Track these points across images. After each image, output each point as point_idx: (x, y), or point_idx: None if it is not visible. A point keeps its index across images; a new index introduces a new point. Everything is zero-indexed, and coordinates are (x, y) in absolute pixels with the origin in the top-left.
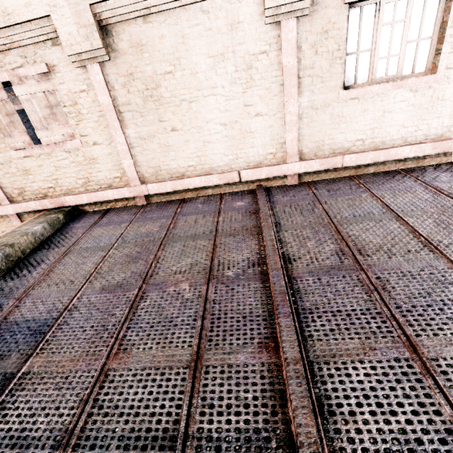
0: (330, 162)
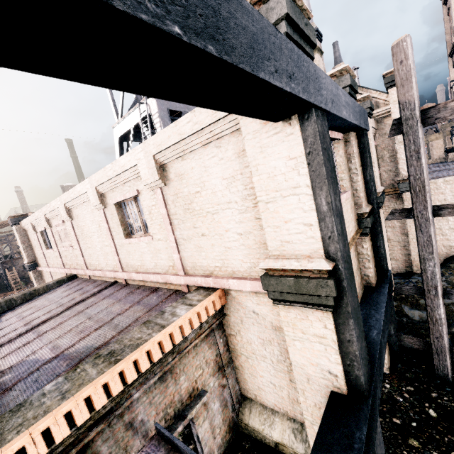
0: (129, 275)
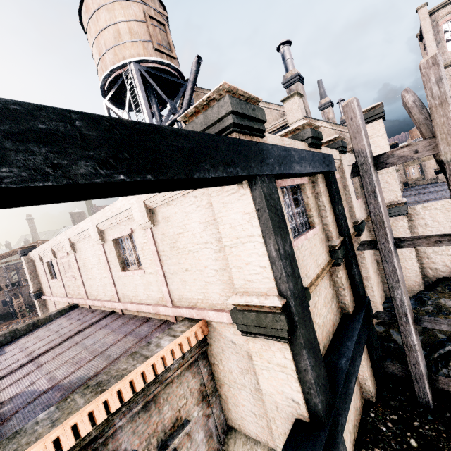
0: (125, 306)
